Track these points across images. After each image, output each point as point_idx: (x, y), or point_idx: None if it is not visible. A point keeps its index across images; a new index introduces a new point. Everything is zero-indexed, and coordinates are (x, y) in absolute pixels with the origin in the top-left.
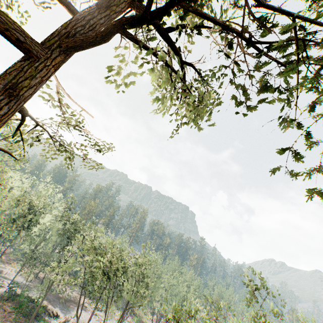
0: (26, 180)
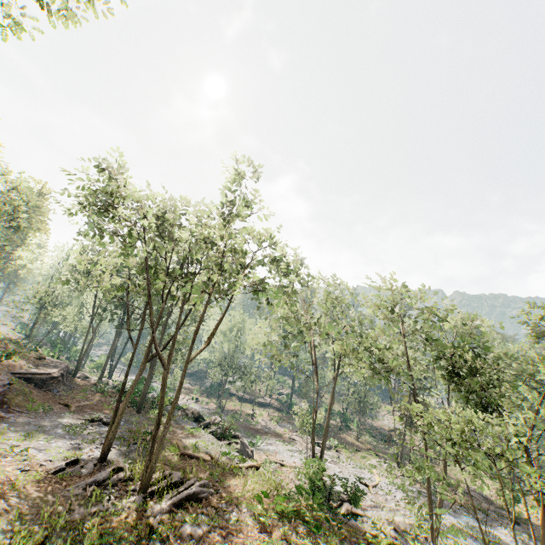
0: None
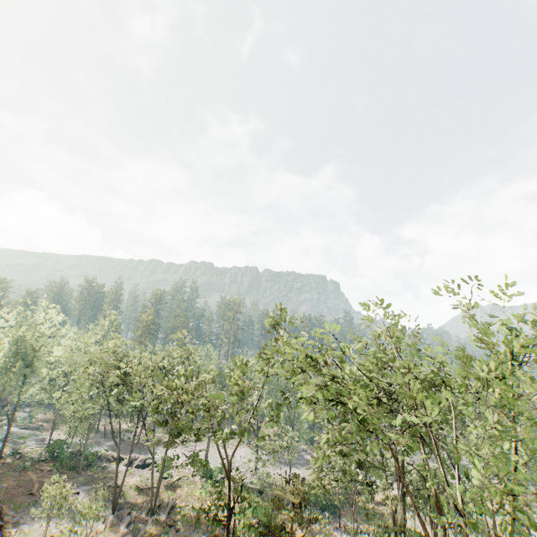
0: (11, 316)
